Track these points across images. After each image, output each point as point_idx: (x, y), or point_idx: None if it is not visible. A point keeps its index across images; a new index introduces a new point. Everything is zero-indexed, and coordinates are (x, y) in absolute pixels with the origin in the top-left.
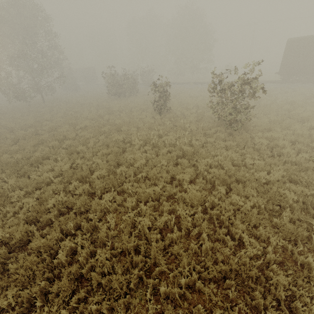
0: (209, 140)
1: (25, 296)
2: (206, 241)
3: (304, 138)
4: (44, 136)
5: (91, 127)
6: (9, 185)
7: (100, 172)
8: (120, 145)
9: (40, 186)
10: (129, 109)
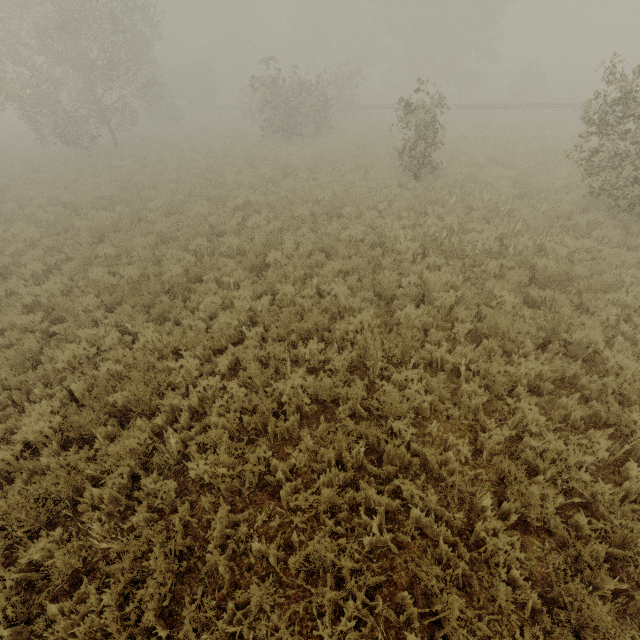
0: (581, 245)
1: (352, 635)
2: None
3: None
4: (163, 224)
5: (264, 206)
6: (149, 341)
7: (363, 317)
8: (361, 252)
9: (217, 345)
10: (331, 165)
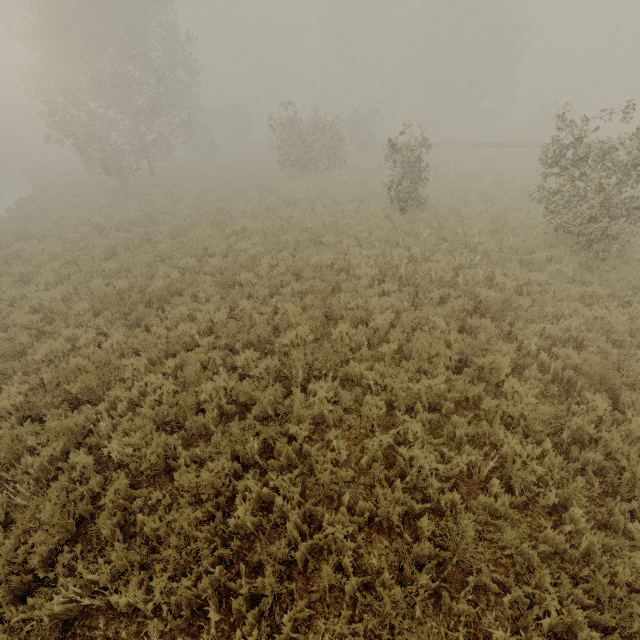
0: (534, 278)
1: (185, 593)
2: (587, 529)
3: None
4: (165, 245)
5: (257, 232)
6: (114, 342)
7: (298, 333)
8: (326, 276)
9: (172, 350)
10: (331, 197)
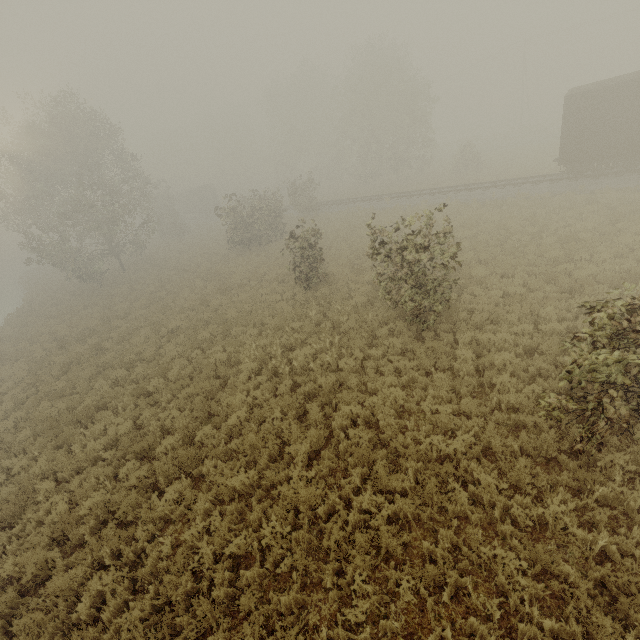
0: (373, 353)
1: None
2: (294, 589)
3: (551, 343)
4: (109, 355)
5: (185, 329)
6: (38, 468)
7: (170, 440)
8: (220, 372)
9: (83, 466)
10: (259, 278)
